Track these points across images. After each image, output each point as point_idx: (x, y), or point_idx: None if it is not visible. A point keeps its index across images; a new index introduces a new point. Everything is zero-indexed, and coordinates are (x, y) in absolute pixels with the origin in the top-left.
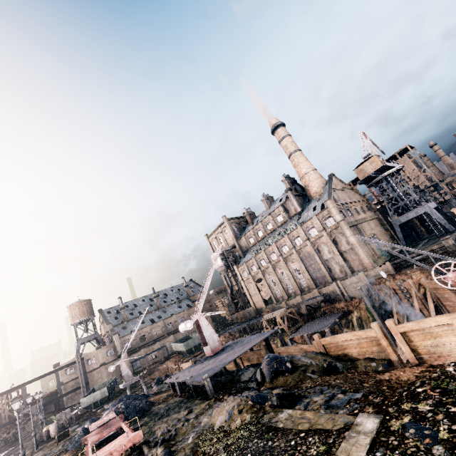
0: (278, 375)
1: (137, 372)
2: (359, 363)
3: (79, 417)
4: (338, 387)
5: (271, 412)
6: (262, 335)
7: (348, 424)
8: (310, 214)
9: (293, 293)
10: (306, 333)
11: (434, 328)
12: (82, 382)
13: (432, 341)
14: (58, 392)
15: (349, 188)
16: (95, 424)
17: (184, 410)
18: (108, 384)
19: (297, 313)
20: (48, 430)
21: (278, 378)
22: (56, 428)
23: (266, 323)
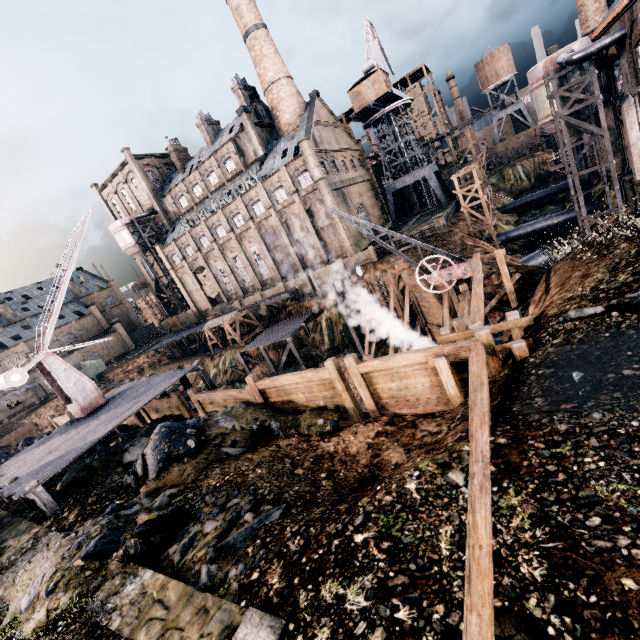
0: (170, 464)
1: None
2: (303, 419)
3: None
4: (253, 489)
5: (117, 577)
6: (172, 377)
7: (225, 634)
8: (277, 162)
9: (251, 287)
10: (263, 344)
11: (405, 367)
12: None
13: (398, 383)
14: None
15: (339, 124)
16: None
17: None
18: None
19: (256, 315)
20: None
21: (171, 469)
22: None
23: (211, 333)
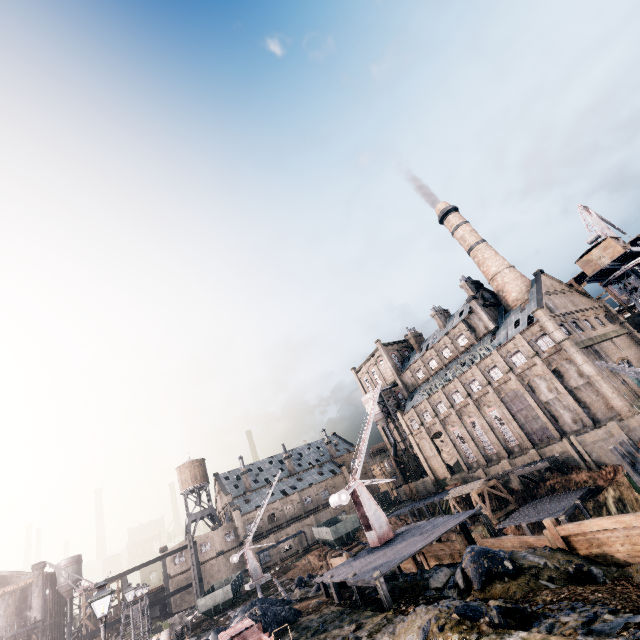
0: (492, 579)
1: (265, 569)
2: (633, 570)
3: (195, 626)
4: (600, 603)
5: (491, 634)
6: (456, 517)
7: None
8: (510, 331)
9: (494, 455)
10: (525, 521)
11: None
12: (194, 577)
13: None
14: (165, 588)
15: (571, 289)
16: (227, 632)
17: (349, 625)
18: (232, 580)
19: (505, 488)
20: None
21: (494, 585)
22: (169, 638)
23: (455, 502)
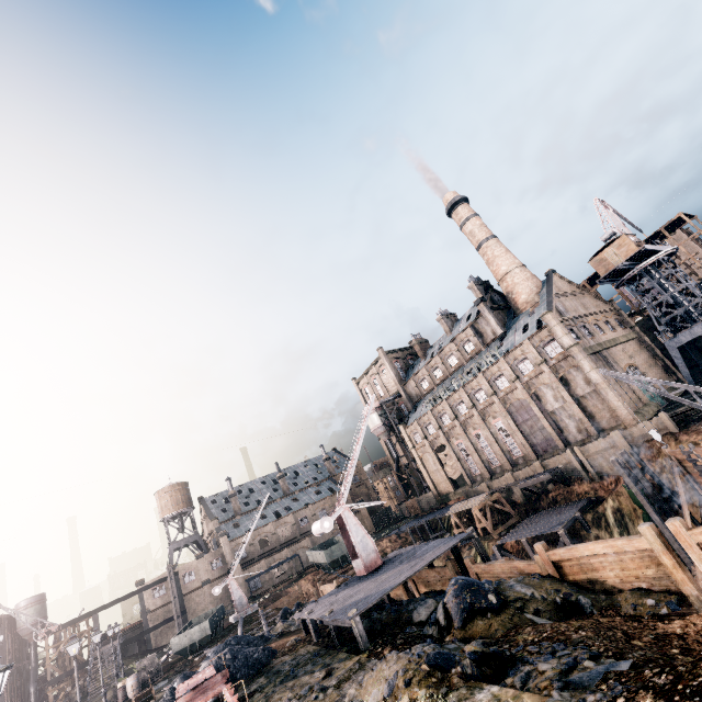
0: (474, 615)
1: (256, 597)
2: (622, 599)
3: (169, 667)
4: (583, 645)
5: (461, 688)
6: (446, 542)
7: None
8: (518, 337)
9: (498, 468)
10: (525, 536)
11: None
12: (176, 611)
13: None
14: (143, 624)
15: (583, 291)
16: (185, 685)
17: (321, 670)
18: (211, 616)
19: (507, 501)
20: (125, 687)
21: (475, 622)
22: (136, 684)
23: (456, 518)
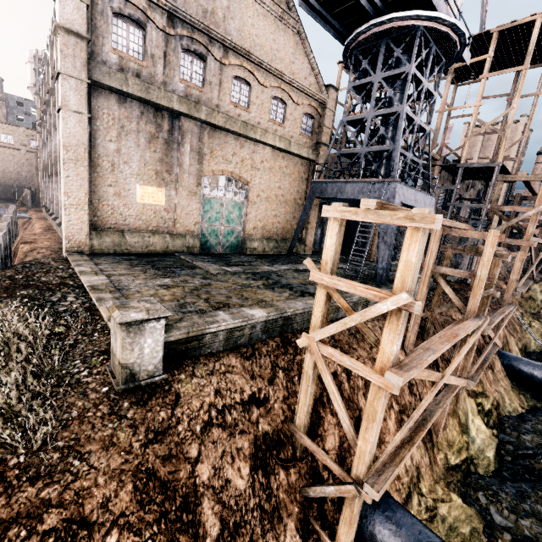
0: None
1: None
2: None
3: None
4: None
5: None
6: None
7: None
8: None
9: None
10: None
11: None
12: None
13: None
14: None
15: (289, 18)
16: None
17: None
18: None
19: None
20: None
21: None
22: None
23: None
